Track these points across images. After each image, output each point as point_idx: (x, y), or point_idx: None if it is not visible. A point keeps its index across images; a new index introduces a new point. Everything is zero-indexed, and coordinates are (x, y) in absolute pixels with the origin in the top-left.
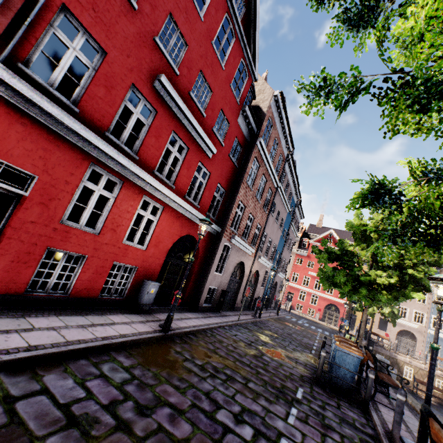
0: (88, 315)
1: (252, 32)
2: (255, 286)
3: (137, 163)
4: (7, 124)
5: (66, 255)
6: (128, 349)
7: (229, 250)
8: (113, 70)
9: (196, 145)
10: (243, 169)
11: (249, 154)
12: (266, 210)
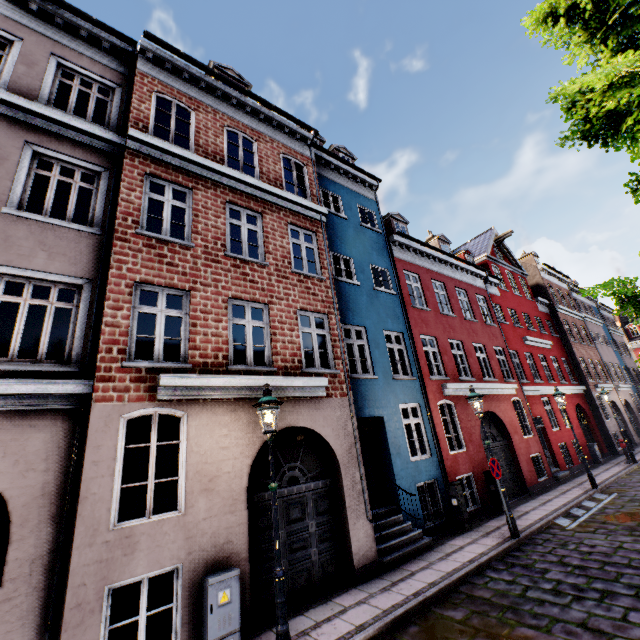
0: (593, 469)
1: (509, 257)
2: (633, 415)
3: (544, 384)
4: (529, 403)
5: (561, 445)
6: (636, 470)
7: (599, 397)
8: (520, 354)
9: (543, 349)
10: (562, 334)
11: (558, 321)
12: (590, 344)
